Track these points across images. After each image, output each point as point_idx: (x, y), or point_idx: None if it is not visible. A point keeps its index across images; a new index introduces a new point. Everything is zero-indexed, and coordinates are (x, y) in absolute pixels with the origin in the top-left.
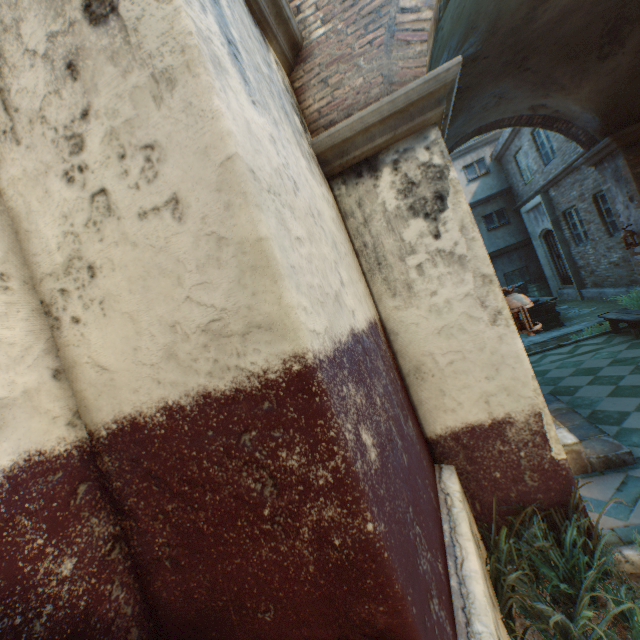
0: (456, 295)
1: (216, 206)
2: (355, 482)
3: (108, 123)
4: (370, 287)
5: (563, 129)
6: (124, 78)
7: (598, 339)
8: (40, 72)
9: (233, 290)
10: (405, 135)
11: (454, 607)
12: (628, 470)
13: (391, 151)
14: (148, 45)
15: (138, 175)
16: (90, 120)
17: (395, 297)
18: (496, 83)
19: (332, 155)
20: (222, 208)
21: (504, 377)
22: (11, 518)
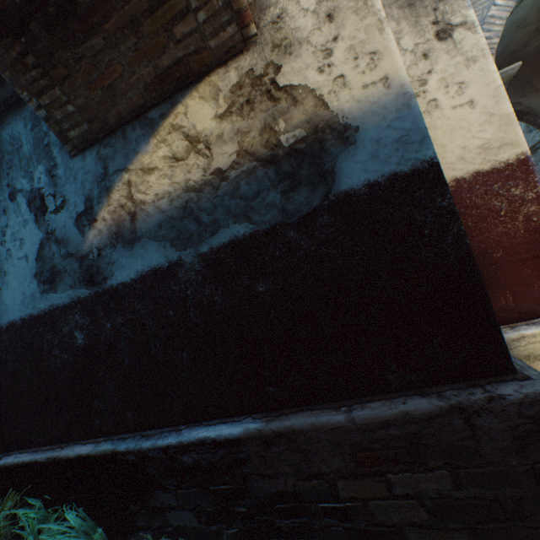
0: None
1: (490, 103)
2: None
3: (440, 75)
4: None
5: (531, 120)
6: (451, 60)
7: None
8: (407, 57)
9: (495, 132)
10: None
11: None
12: None
13: None
14: (465, 49)
15: (453, 94)
16: (431, 74)
17: None
18: None
19: None
20: (493, 104)
21: None
22: None
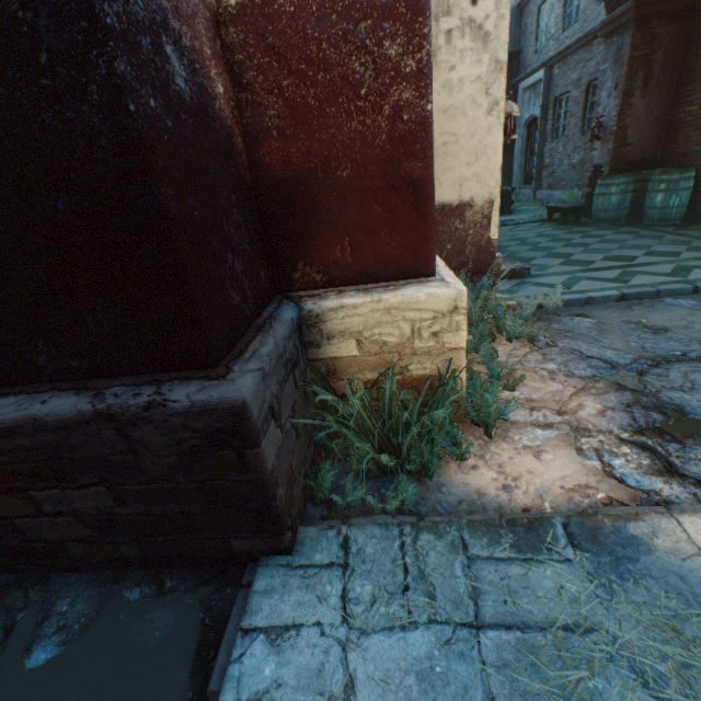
0: (470, 76)
1: None
2: (430, 73)
3: None
4: None
5: None
6: None
7: (534, 224)
8: None
9: None
10: None
11: None
12: (523, 279)
13: None
14: None
15: None
16: None
17: None
18: None
19: None
20: None
21: (480, 166)
22: (196, 15)
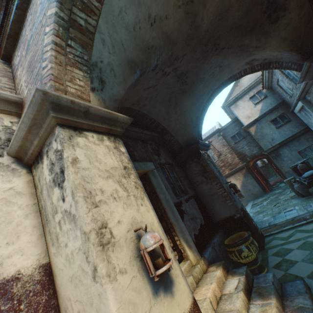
0: (75, 248)
1: None
2: None
3: None
4: (45, 236)
5: (278, 66)
6: None
7: None
8: None
9: None
10: (46, 135)
11: None
12: None
13: (46, 145)
14: None
15: None
16: None
17: (53, 245)
18: (208, 62)
19: (23, 155)
20: None
21: None
22: None
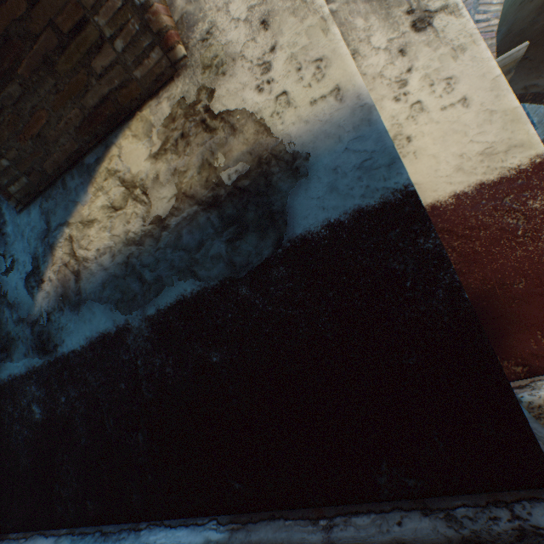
0: None
1: (488, 98)
2: None
3: (423, 72)
4: None
5: None
6: (434, 52)
7: None
8: (381, 56)
9: (498, 133)
10: None
11: None
12: None
13: None
14: (449, 37)
15: (440, 92)
16: (411, 73)
17: None
18: None
19: None
20: (492, 98)
21: None
22: None
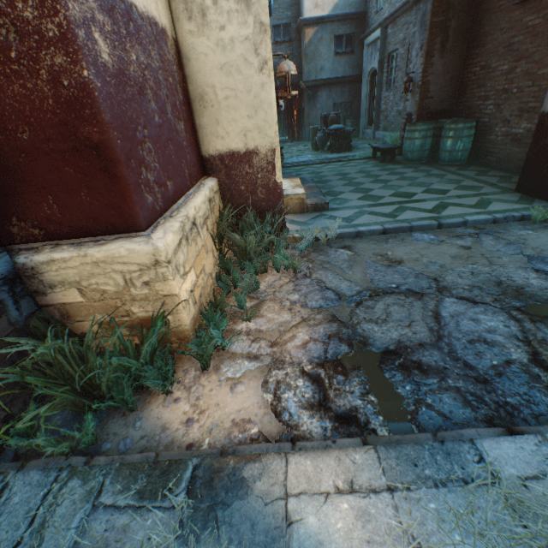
0: (239, 36)
1: None
2: (75, 39)
3: None
4: (170, 2)
5: None
6: None
7: (362, 161)
8: None
9: None
10: None
11: (174, 206)
12: (323, 212)
13: None
14: None
15: None
16: None
17: (191, 21)
18: None
19: None
20: None
21: (259, 119)
22: None
